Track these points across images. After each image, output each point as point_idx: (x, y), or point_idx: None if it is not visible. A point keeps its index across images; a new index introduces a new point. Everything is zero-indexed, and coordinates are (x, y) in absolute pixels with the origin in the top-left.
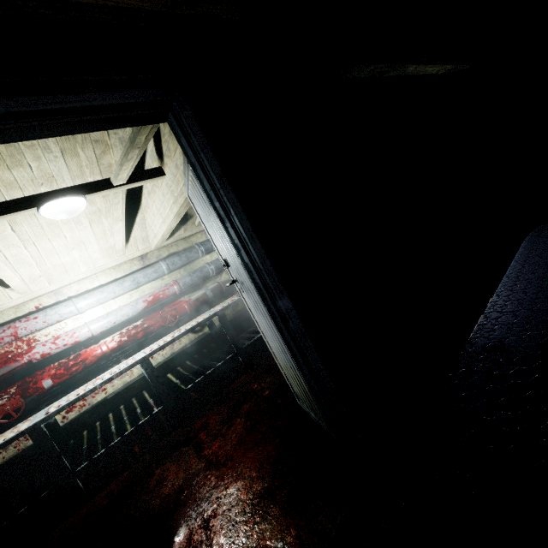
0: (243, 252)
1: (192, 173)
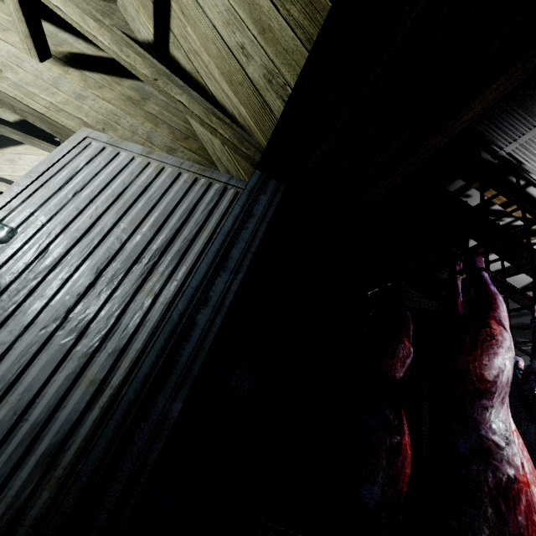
0: (209, 311)
1: (175, 173)
